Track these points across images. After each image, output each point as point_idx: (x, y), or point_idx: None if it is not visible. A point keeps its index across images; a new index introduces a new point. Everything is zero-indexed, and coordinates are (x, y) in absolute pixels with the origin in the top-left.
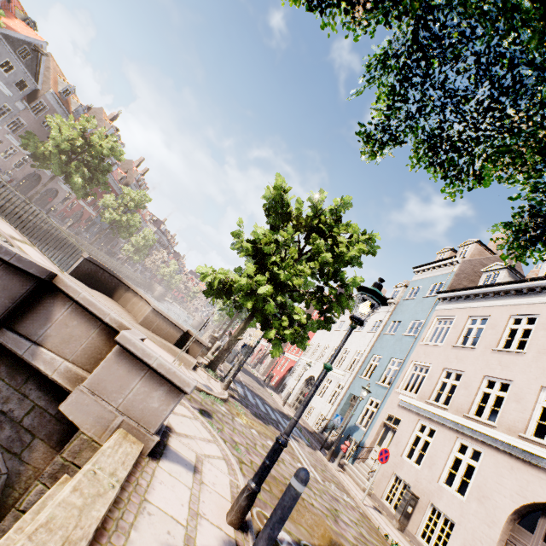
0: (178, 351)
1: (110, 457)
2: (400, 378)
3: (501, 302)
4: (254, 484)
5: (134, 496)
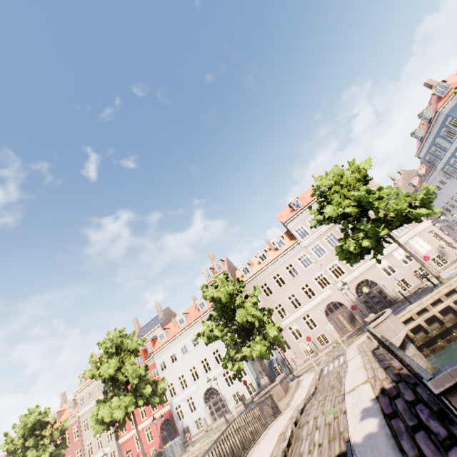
0: (296, 381)
1: None
2: None
3: (264, 275)
4: None
5: None
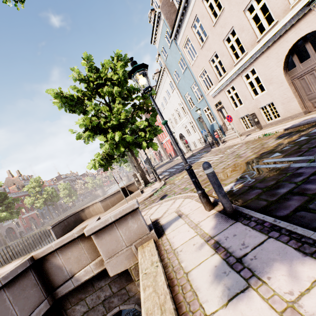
0: (129, 197)
1: (145, 261)
2: (202, 89)
3: (193, 2)
4: (199, 191)
5: (169, 255)
